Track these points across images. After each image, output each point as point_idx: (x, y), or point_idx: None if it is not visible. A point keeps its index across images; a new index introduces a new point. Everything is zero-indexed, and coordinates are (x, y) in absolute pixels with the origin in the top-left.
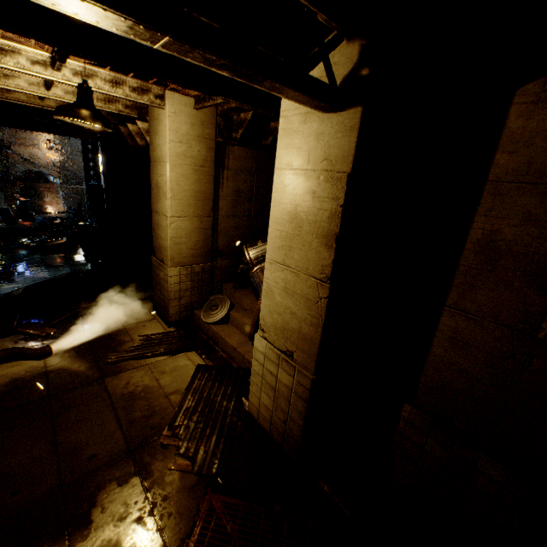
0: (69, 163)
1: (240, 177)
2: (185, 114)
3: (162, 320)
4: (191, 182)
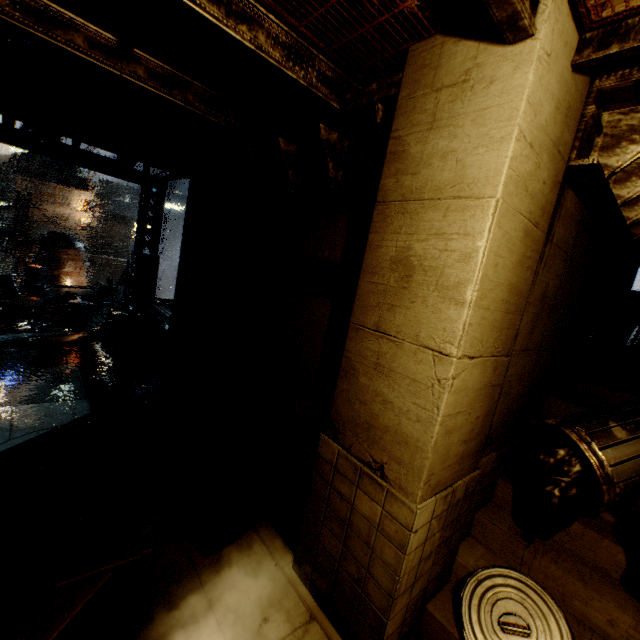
0: (103, 230)
1: (554, 262)
2: (555, 71)
3: (336, 627)
4: (511, 262)
